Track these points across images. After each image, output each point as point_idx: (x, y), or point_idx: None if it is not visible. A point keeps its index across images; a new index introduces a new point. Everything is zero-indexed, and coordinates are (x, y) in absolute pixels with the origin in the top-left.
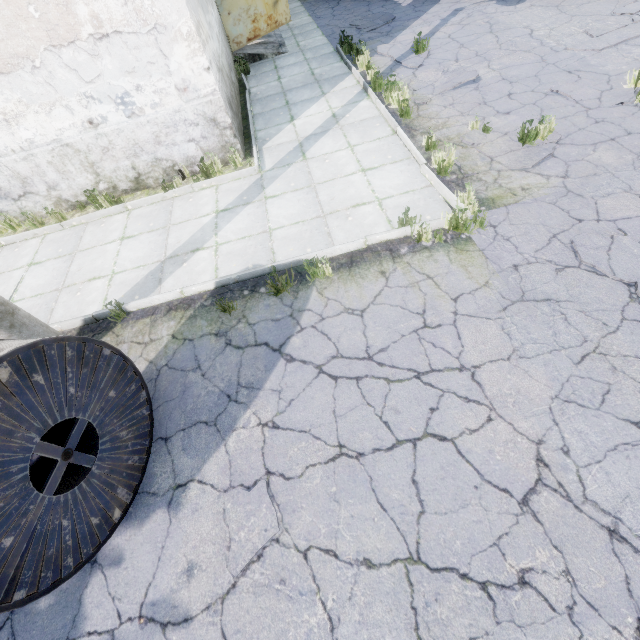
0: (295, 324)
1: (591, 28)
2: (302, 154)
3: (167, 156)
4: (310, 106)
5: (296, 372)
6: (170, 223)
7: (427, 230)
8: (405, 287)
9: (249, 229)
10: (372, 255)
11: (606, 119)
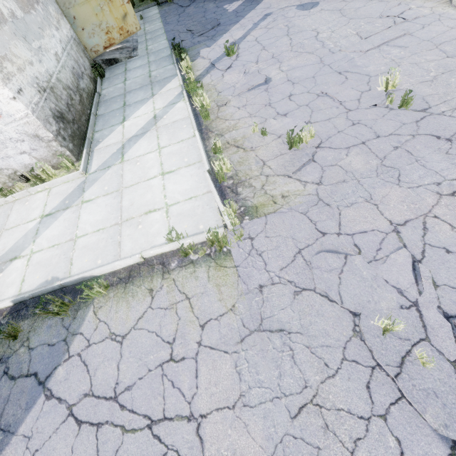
0: (65, 351)
1: (362, 30)
2: (121, 156)
3: (6, 166)
4: (140, 107)
5: (49, 413)
6: (4, 228)
7: (196, 242)
8: (165, 309)
9: (60, 236)
10: (147, 269)
11: (361, 121)
